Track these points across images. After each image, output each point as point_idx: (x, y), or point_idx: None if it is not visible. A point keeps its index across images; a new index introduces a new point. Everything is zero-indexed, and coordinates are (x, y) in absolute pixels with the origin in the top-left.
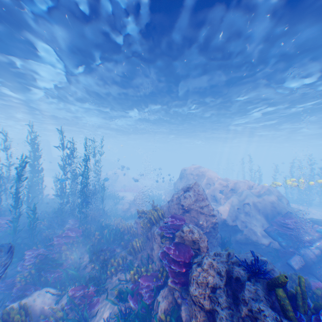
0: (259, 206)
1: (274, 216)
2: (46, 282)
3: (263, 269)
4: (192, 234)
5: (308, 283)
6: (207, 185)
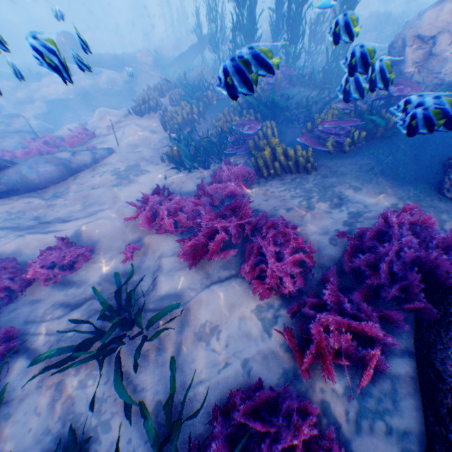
0: None
1: None
2: None
3: None
4: None
5: None
6: None
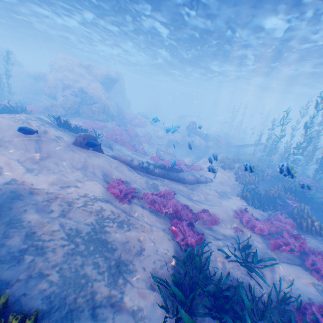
0: None
1: None
2: None
3: None
4: None
5: None
6: None
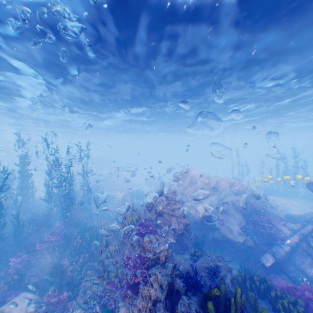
0: (237, 203)
1: (251, 213)
2: (27, 287)
3: (200, 282)
4: (151, 244)
5: (268, 283)
6: (190, 183)
